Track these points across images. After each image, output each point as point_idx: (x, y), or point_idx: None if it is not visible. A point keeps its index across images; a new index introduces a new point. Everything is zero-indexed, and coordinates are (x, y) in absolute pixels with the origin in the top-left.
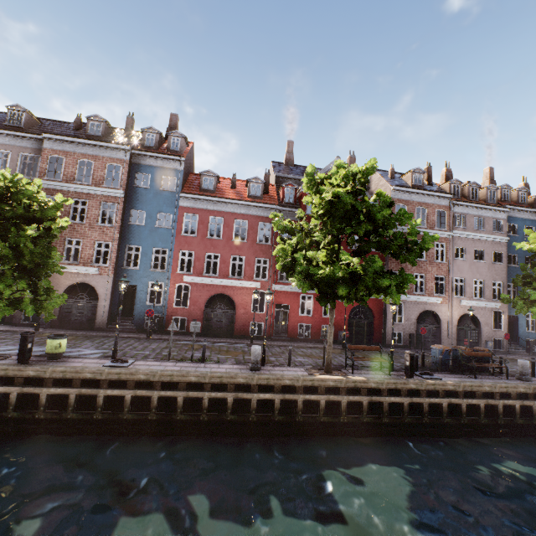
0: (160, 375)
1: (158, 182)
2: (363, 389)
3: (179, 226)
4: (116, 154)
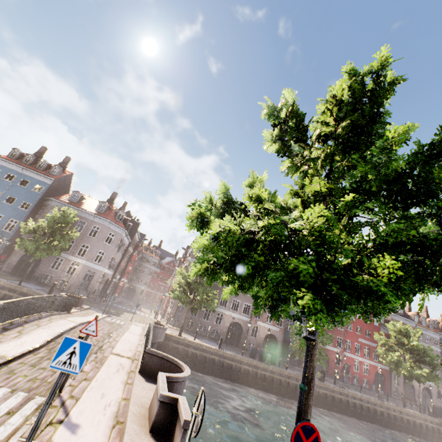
0: (363, 397)
1: None
2: (421, 417)
3: None
4: None
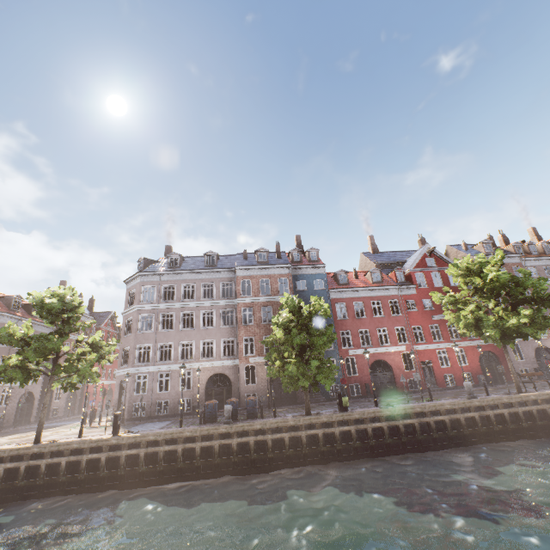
0: (428, 407)
1: (311, 284)
2: None
3: (334, 313)
4: (282, 271)
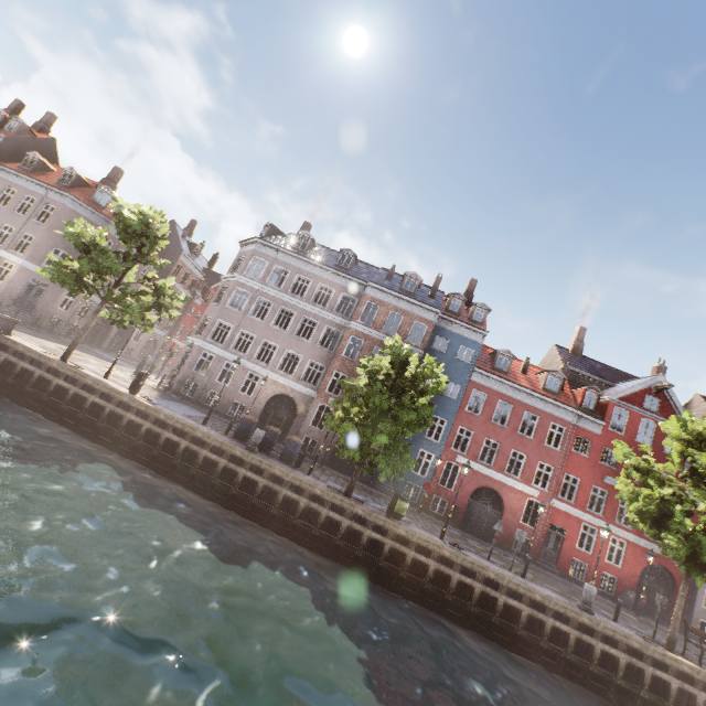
0: (508, 580)
1: (455, 349)
2: None
3: (465, 400)
4: (425, 314)
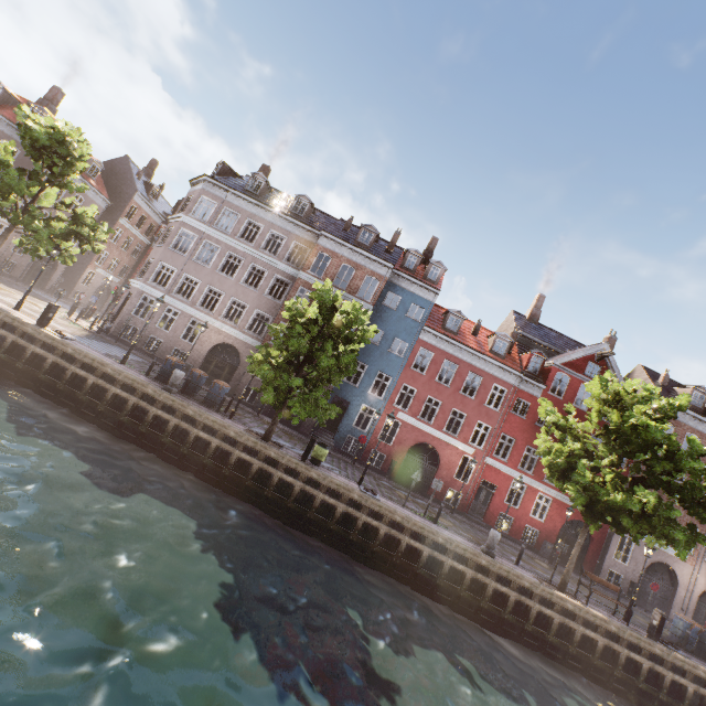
0: (413, 523)
1: (406, 307)
2: (601, 628)
3: (411, 358)
4: (378, 269)
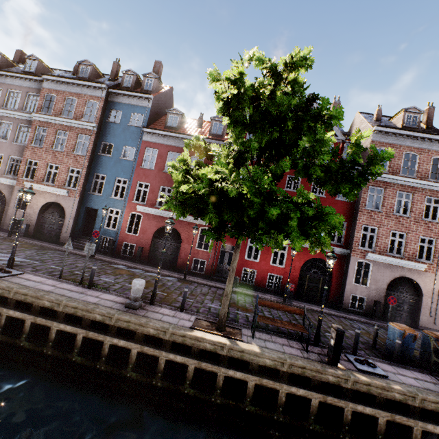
0: (15, 292)
1: (128, 118)
2: (254, 364)
3: (140, 159)
4: (95, 92)
